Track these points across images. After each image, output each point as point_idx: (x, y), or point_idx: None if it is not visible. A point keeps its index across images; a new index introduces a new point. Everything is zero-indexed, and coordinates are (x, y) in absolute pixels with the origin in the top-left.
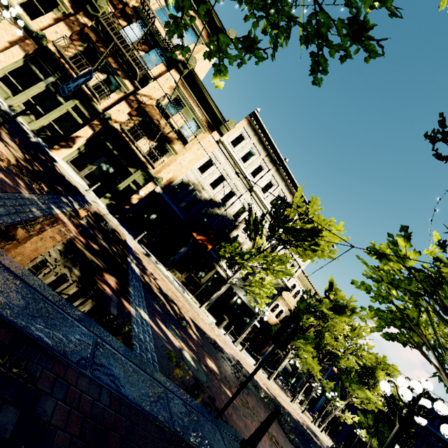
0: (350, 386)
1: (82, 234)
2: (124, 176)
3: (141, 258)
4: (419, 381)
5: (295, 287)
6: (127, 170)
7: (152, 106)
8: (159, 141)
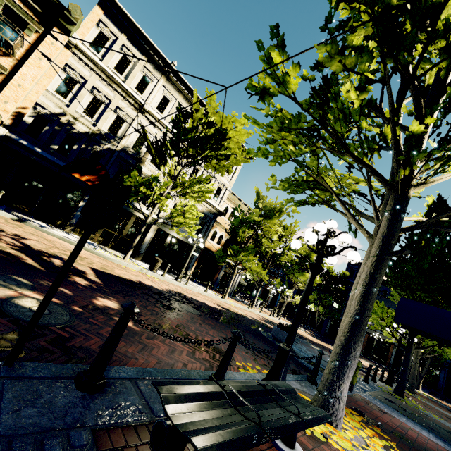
0: (294, 276)
1: None
2: None
3: None
4: (323, 222)
5: (228, 209)
6: None
7: None
8: None
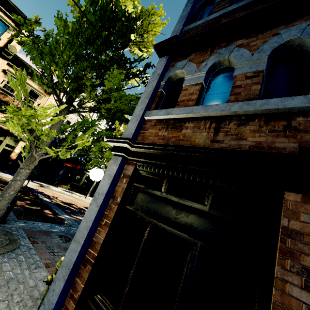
0: None
1: (19, 200)
2: None
3: (41, 191)
4: None
5: None
6: None
7: None
8: None
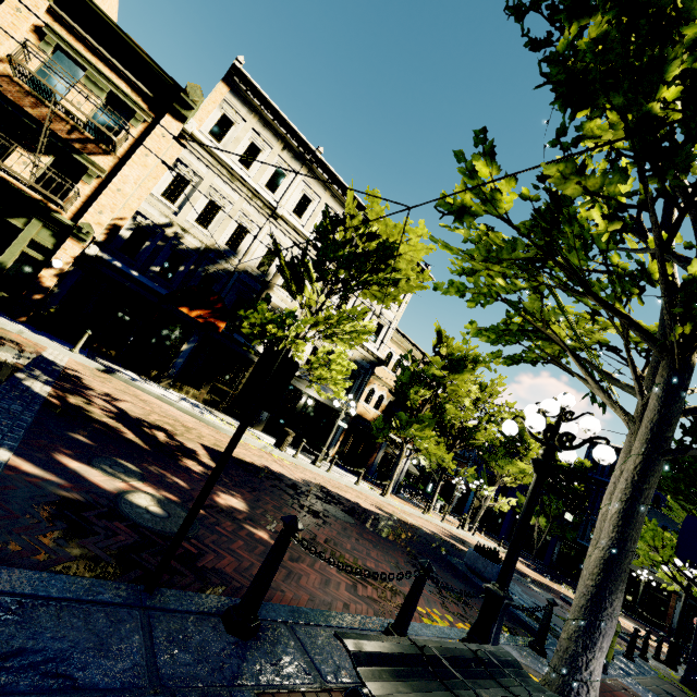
0: (497, 464)
1: None
2: (8, 239)
3: (80, 376)
4: (554, 398)
5: (392, 356)
6: (10, 225)
7: (8, 78)
8: (56, 151)
